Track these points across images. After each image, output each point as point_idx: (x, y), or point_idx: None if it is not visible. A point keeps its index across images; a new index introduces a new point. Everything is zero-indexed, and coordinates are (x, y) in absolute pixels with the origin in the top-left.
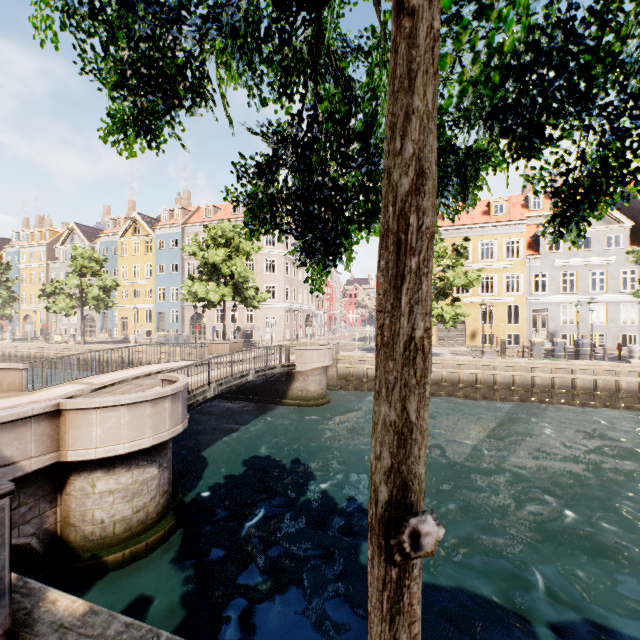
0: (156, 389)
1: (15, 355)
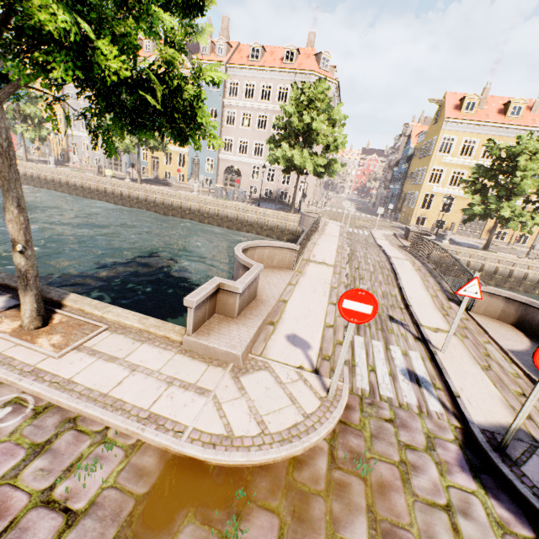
0: None
1: (66, 183)
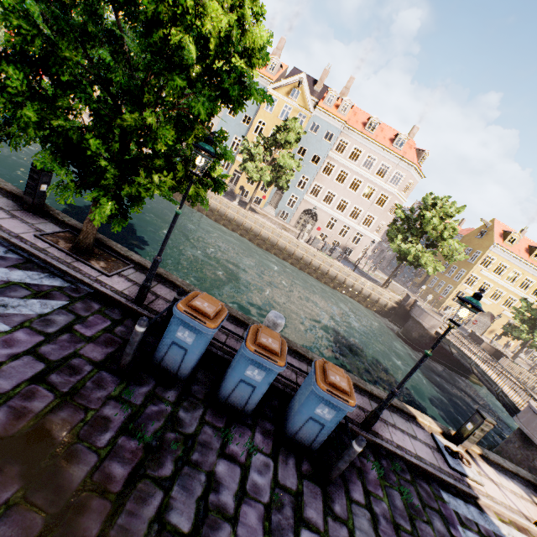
0: None
1: None
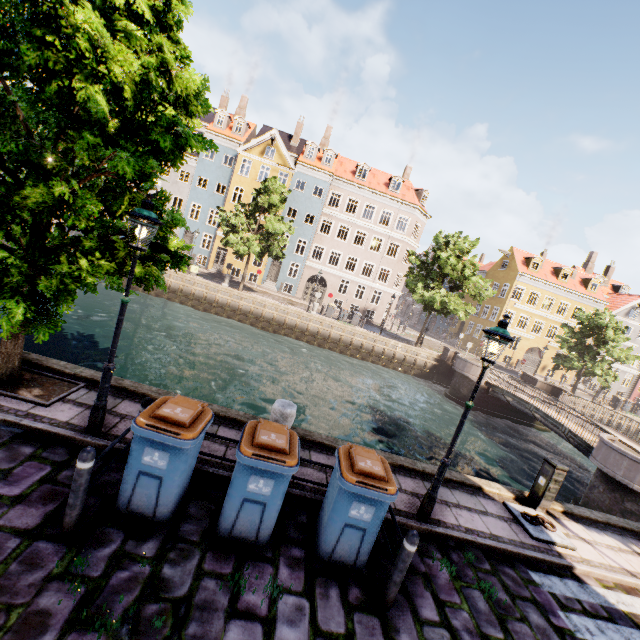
0: None
1: None
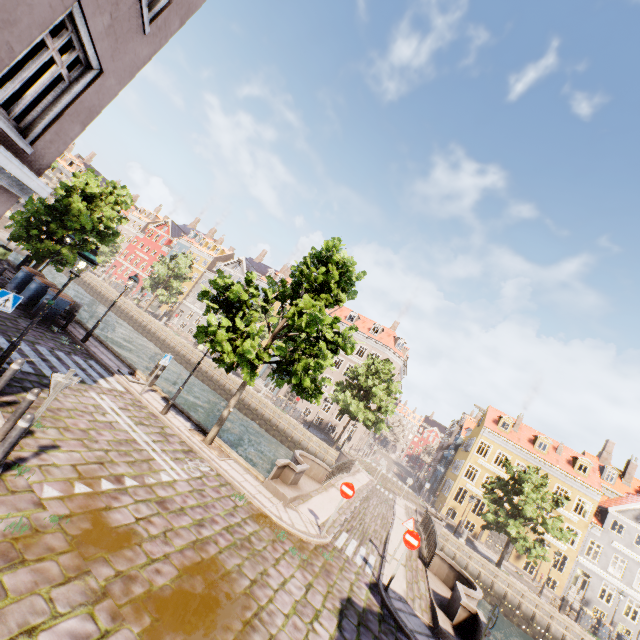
0: (478, 589)
1: (164, 339)
